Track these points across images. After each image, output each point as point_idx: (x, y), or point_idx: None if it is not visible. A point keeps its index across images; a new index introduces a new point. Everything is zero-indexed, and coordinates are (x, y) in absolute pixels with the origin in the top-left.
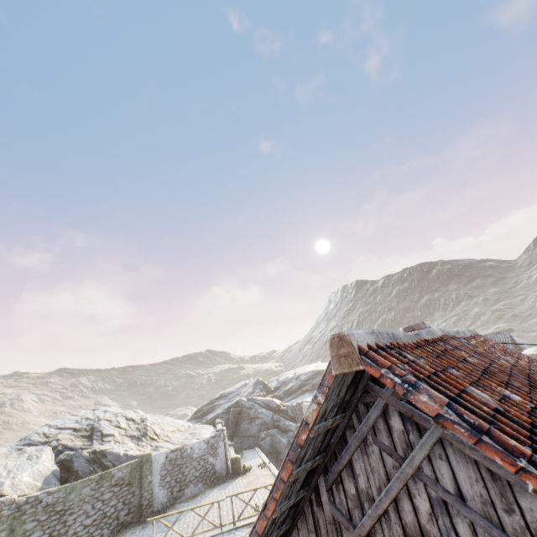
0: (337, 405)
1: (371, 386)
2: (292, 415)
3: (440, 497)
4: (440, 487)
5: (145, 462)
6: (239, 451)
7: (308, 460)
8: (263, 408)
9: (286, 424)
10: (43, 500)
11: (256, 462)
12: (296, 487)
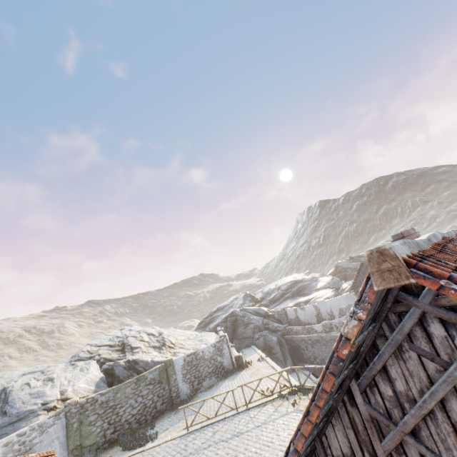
0: (371, 318)
1: (403, 296)
2: (278, 318)
3: None
4: None
5: (169, 366)
6: (239, 350)
7: (344, 370)
8: (253, 315)
9: (275, 326)
10: (98, 399)
11: (255, 357)
12: (333, 393)
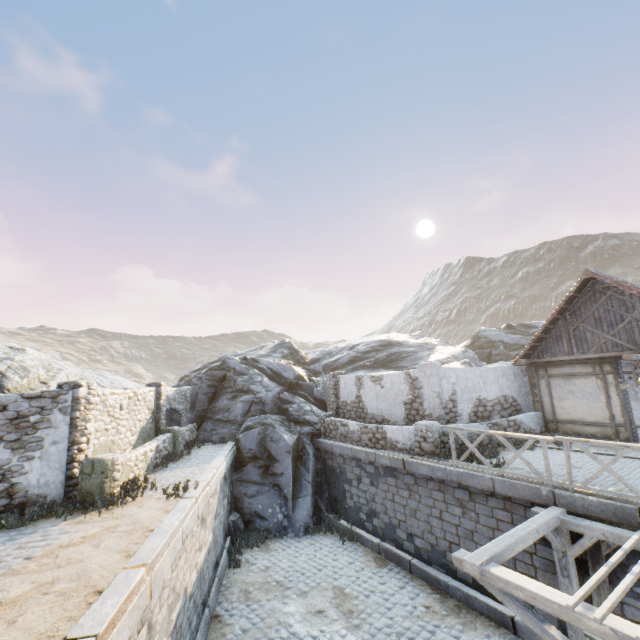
0: None
1: None
2: (321, 398)
3: None
4: None
5: None
6: (199, 445)
7: None
8: (266, 377)
9: (303, 411)
10: None
11: (184, 476)
12: None
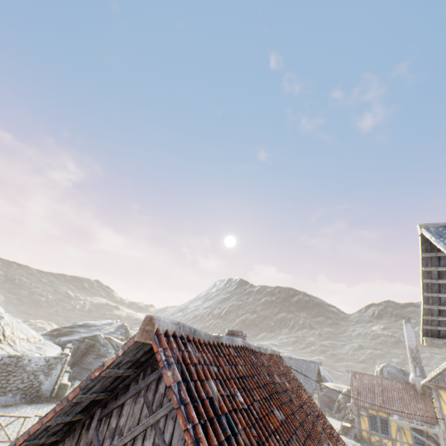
0: (132, 362)
1: None
2: None
3: (159, 444)
4: (162, 437)
5: None
6: (73, 380)
7: (95, 392)
8: (114, 349)
9: None
10: None
11: None
12: (77, 409)
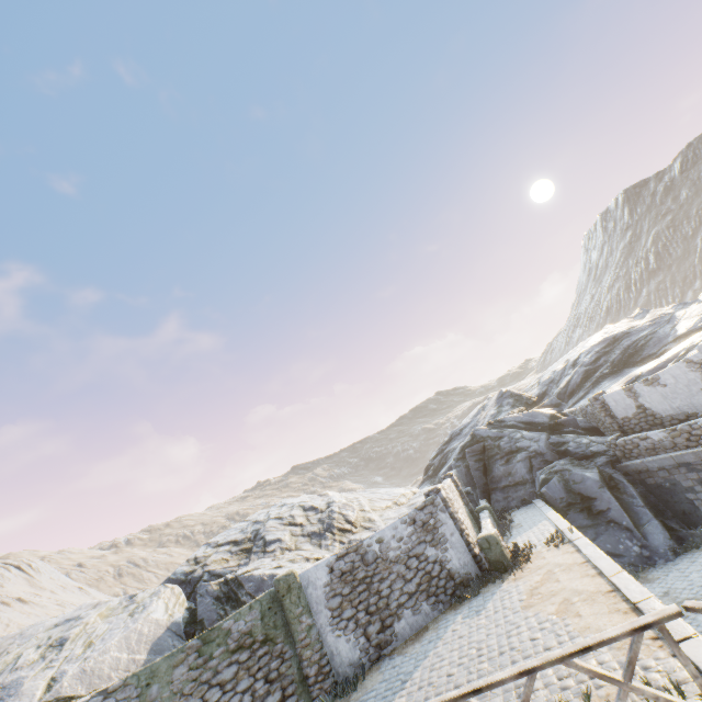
0: None
1: None
2: (589, 426)
3: None
4: None
5: (285, 593)
6: (506, 515)
7: None
8: (522, 431)
9: (583, 445)
10: None
11: (541, 533)
12: None
